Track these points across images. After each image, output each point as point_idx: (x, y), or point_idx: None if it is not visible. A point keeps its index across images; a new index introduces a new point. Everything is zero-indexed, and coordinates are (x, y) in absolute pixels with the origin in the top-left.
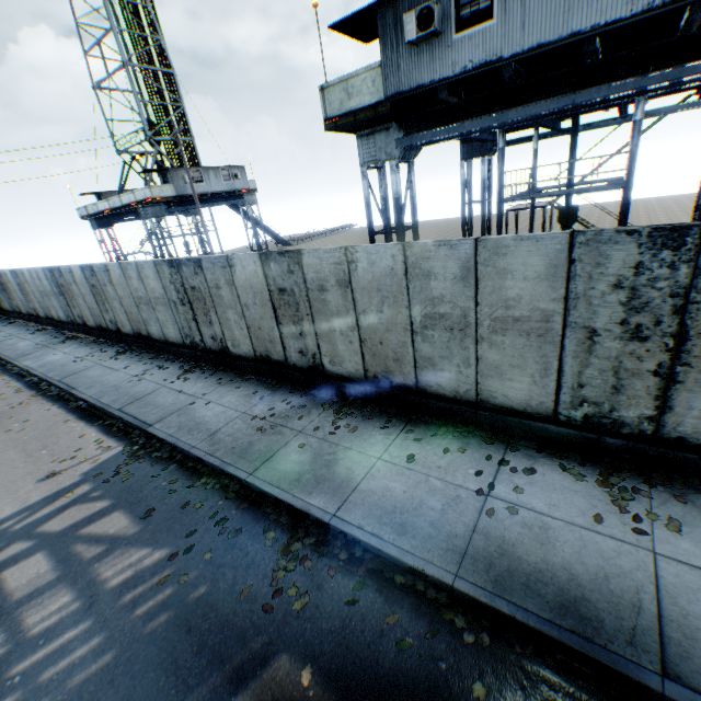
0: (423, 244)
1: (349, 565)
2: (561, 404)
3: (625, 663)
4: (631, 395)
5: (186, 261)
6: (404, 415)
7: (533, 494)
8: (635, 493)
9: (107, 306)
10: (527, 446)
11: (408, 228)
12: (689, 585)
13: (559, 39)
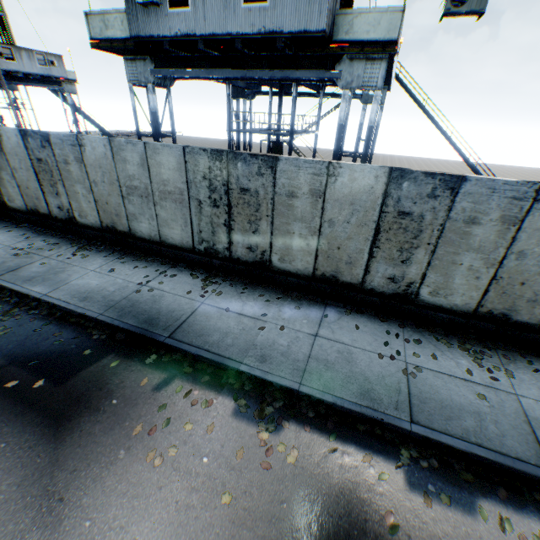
0: (120, 141)
1: (46, 317)
2: (195, 242)
3: (156, 335)
4: (219, 237)
5: None
6: (124, 251)
7: (168, 285)
8: (215, 283)
9: None
10: (183, 266)
11: (165, 136)
12: (206, 312)
13: (222, 34)
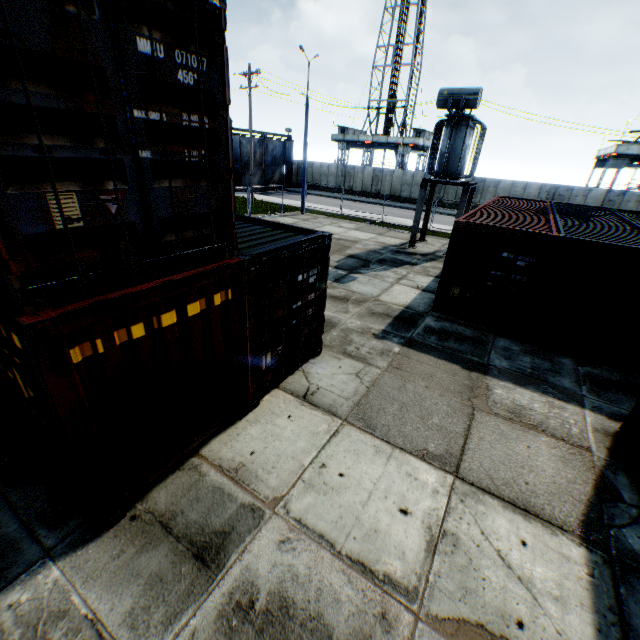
0: None
1: None
2: None
3: None
4: None
5: (564, 186)
6: None
7: None
8: None
9: (478, 195)
10: None
11: None
12: None
13: None
